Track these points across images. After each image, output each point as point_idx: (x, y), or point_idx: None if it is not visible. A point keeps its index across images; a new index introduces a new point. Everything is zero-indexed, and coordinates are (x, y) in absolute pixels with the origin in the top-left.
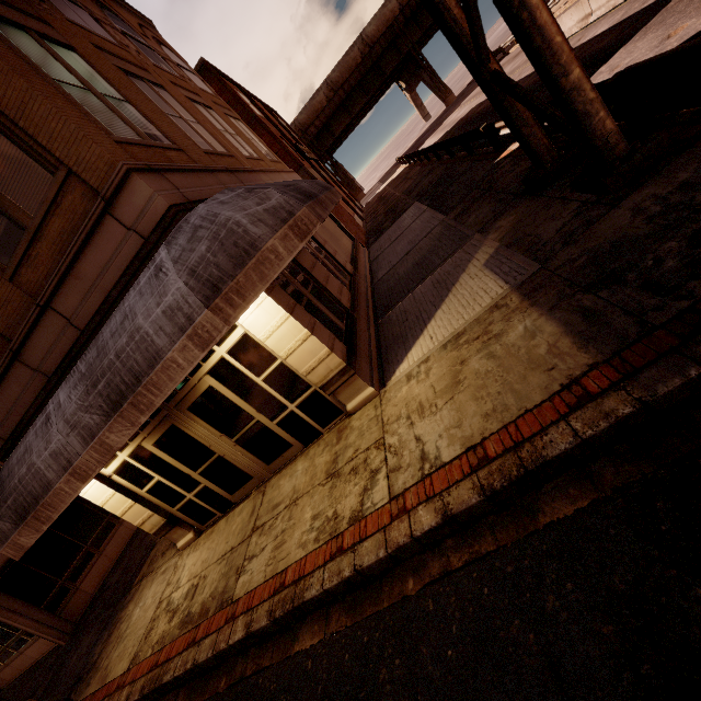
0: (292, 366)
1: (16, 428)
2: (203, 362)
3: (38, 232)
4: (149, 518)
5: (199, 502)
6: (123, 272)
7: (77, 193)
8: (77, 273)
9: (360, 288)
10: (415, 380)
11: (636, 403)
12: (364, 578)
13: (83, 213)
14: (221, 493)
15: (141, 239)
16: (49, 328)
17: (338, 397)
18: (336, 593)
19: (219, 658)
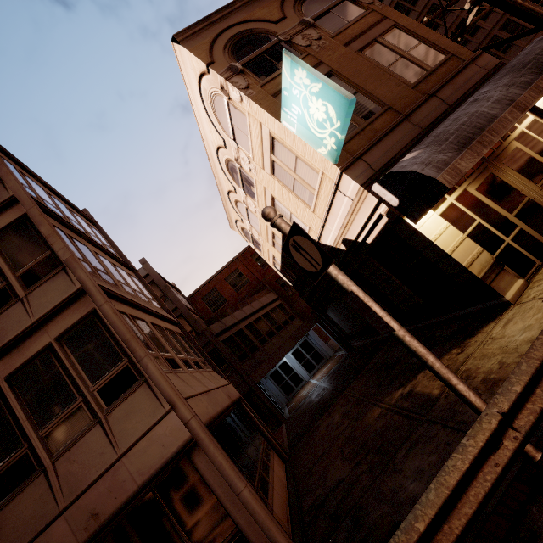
0: None
1: (388, 162)
2: (510, 133)
3: (433, 72)
4: (478, 256)
5: (517, 247)
6: (476, 82)
7: (454, 61)
8: (452, 82)
9: None
10: None
11: None
12: None
13: (456, 66)
14: (536, 237)
15: (486, 71)
16: (431, 104)
17: None
18: None
19: None
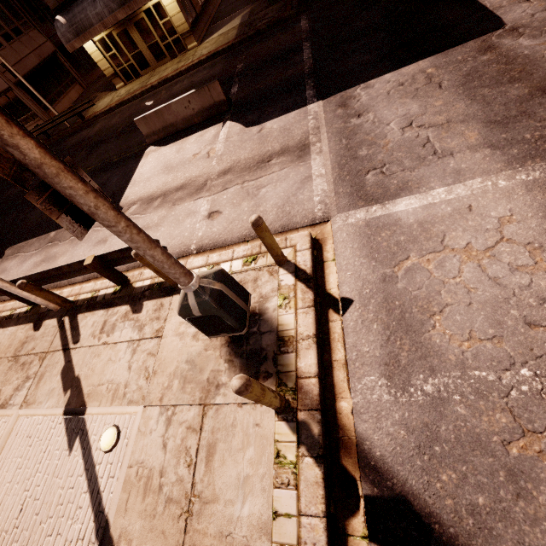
0: (173, 22)
1: (66, 1)
2: (143, 6)
3: None
4: (108, 68)
5: (128, 70)
6: None
7: None
8: None
9: (209, 10)
10: (208, 43)
11: (232, 44)
12: (181, 75)
13: None
14: (138, 69)
15: None
16: None
17: (186, 42)
18: (175, 78)
19: (142, 95)
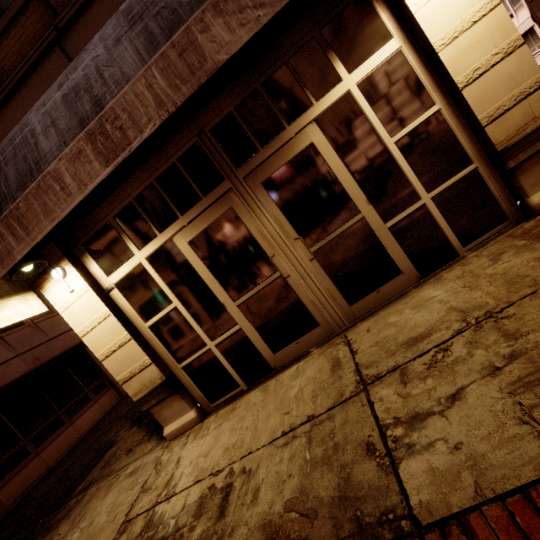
0: (469, 104)
1: None
2: (315, 98)
3: None
4: (141, 371)
5: (221, 358)
6: None
7: None
8: None
9: None
10: None
11: None
12: None
13: None
14: (259, 347)
15: None
16: None
17: (522, 177)
18: None
19: None
